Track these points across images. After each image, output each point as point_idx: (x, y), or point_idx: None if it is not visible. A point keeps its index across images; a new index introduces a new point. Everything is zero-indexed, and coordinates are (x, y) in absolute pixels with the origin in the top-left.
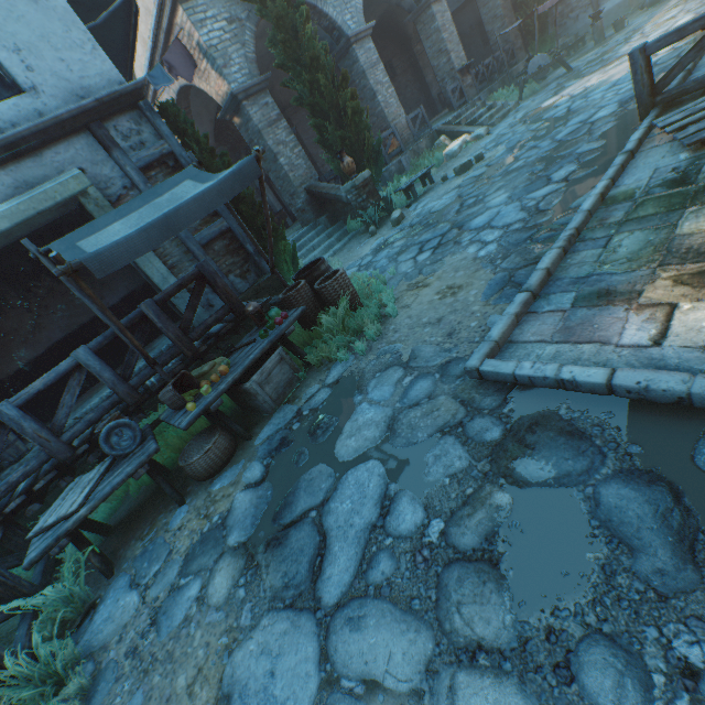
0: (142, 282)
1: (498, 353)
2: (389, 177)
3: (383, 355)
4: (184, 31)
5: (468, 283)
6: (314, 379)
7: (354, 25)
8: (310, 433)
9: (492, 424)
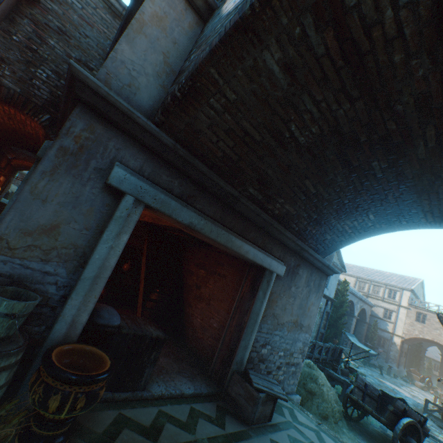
0: None
1: None
2: None
3: None
4: None
5: None
6: None
7: None
8: None
9: None
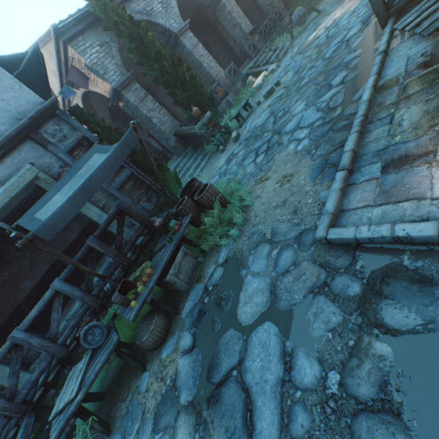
0: (89, 220)
1: (336, 221)
2: (223, 112)
3: (252, 235)
4: (75, 60)
5: (296, 171)
6: (210, 261)
7: (177, 25)
8: (217, 304)
9: (351, 281)
